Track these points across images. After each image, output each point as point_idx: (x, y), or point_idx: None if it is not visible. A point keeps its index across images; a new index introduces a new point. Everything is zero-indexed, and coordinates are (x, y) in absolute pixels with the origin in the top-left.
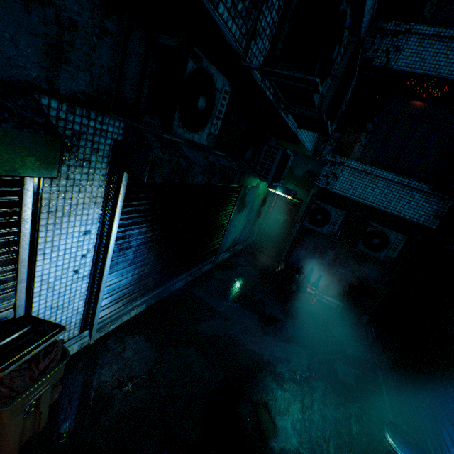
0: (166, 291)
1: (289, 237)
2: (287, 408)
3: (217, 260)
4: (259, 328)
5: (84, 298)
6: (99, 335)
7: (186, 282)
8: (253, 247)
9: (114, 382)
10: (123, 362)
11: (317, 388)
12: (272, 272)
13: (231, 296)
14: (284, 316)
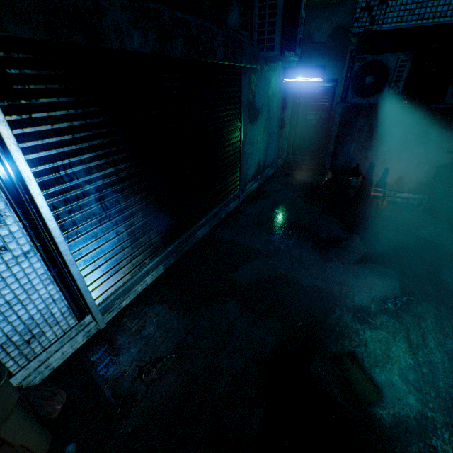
0: (186, 244)
1: (330, 139)
2: (387, 353)
3: (244, 193)
4: (317, 256)
5: (52, 281)
6: (109, 316)
7: (210, 228)
8: (286, 167)
9: (134, 371)
10: (144, 341)
11: (424, 314)
12: (318, 186)
13: (271, 228)
14: (348, 232)
